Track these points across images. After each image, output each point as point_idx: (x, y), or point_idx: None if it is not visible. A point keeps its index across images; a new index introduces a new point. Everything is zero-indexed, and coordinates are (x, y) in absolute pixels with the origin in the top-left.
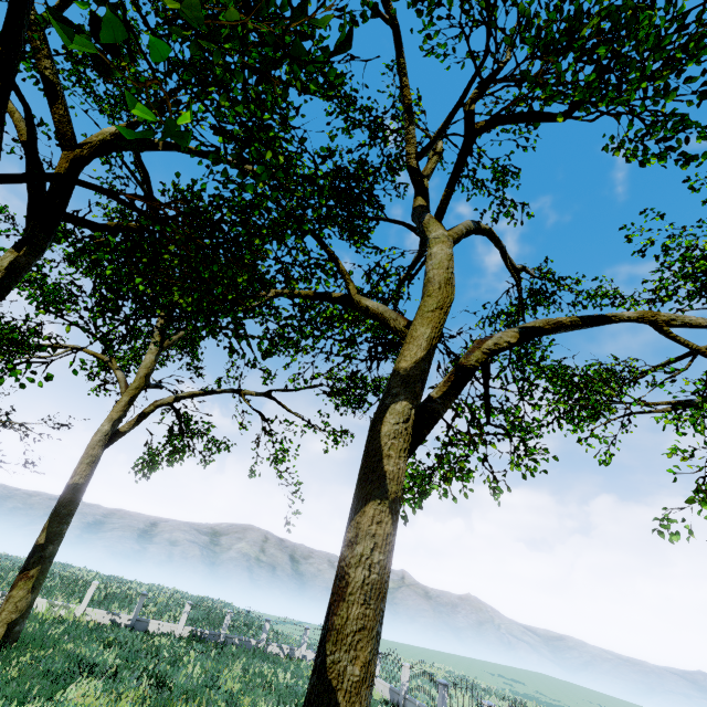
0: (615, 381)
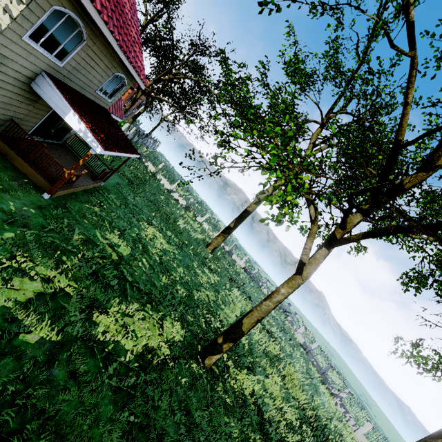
0: None
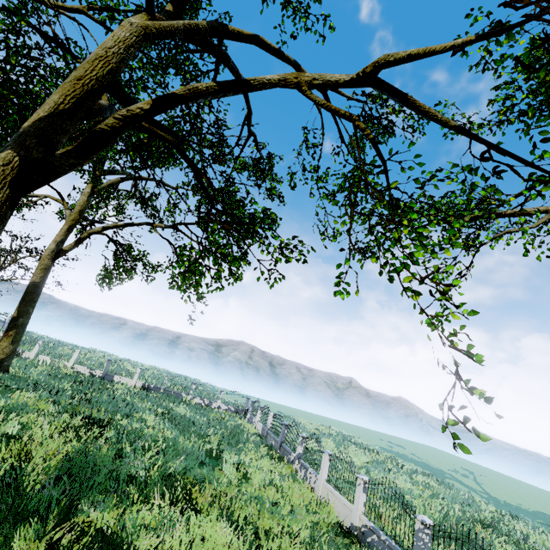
0: (467, 210)
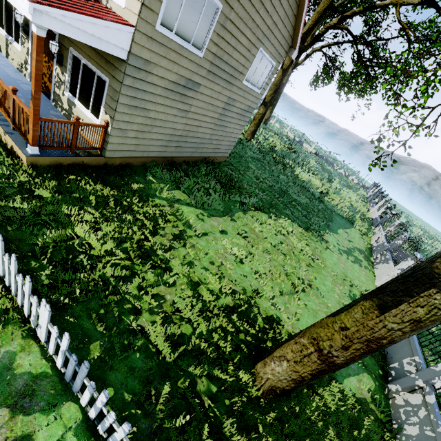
0: None
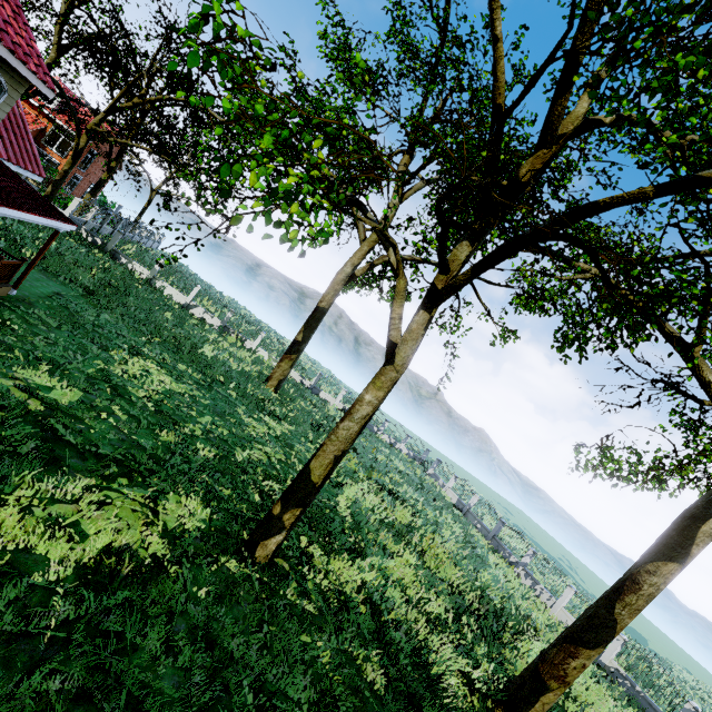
0: None
